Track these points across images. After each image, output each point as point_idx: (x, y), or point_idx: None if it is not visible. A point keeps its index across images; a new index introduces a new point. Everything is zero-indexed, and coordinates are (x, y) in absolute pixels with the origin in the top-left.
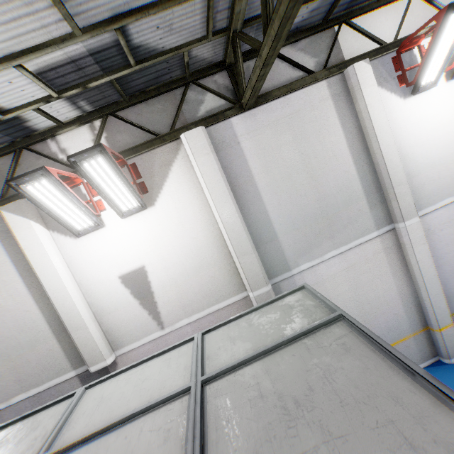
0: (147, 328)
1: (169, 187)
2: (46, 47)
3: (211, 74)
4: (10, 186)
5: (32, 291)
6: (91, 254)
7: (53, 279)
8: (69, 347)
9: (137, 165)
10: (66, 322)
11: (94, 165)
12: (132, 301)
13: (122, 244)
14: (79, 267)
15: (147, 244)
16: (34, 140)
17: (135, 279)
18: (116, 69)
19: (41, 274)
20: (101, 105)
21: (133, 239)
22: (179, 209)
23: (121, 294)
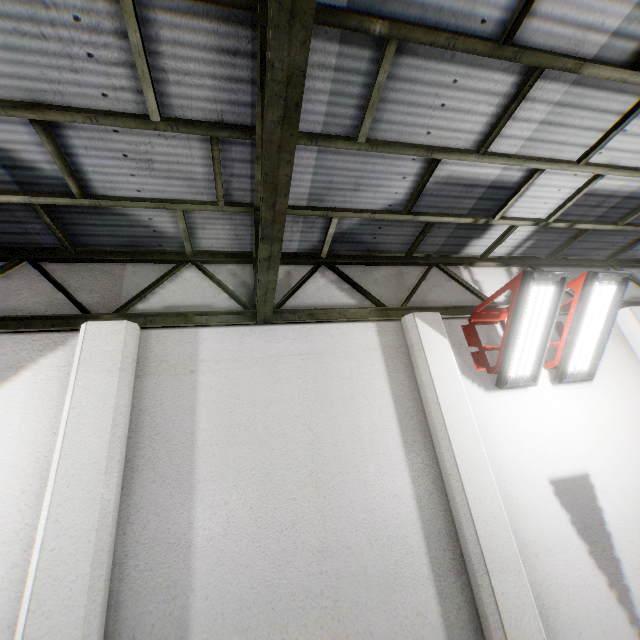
0: (608, 622)
1: (606, 364)
2: (639, 171)
3: (627, 267)
4: (529, 277)
5: (409, 456)
6: (506, 423)
7: (469, 442)
8: (456, 618)
9: (564, 325)
10: (483, 542)
11: (603, 292)
12: (574, 542)
13: (551, 423)
14: (487, 439)
15: (588, 436)
16: (449, 261)
17: (575, 494)
18: (602, 222)
19: (451, 426)
20: (527, 254)
21: (567, 421)
22: (624, 398)
23: (555, 517)
